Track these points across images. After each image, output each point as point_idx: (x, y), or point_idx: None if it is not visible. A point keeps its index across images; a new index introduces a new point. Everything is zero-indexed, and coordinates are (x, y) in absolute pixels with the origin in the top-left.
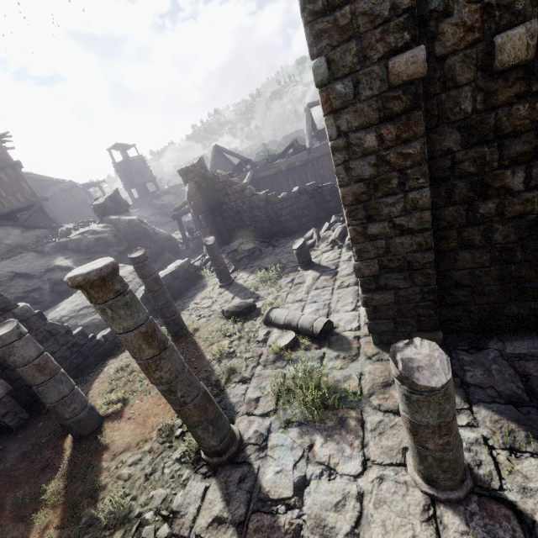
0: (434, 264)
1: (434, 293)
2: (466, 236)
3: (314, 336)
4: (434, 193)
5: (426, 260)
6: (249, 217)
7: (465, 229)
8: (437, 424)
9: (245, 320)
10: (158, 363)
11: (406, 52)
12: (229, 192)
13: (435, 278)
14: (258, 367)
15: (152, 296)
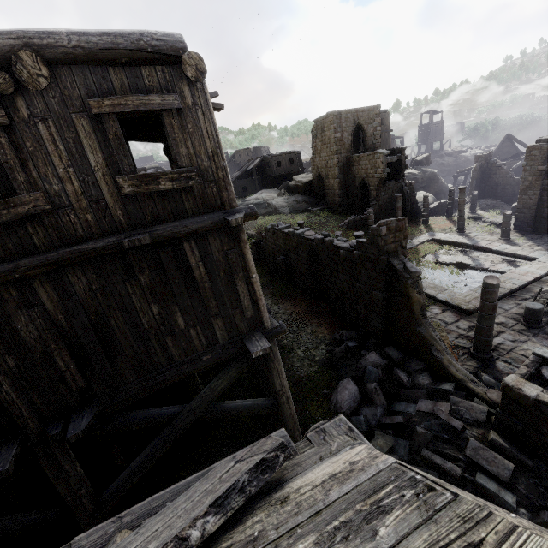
0: (535, 209)
1: (533, 217)
2: (547, 205)
3: (497, 226)
4: (543, 193)
5: (534, 207)
6: (501, 188)
7: (547, 203)
8: (505, 222)
9: (475, 221)
10: (462, 206)
11: (541, 166)
12: (497, 173)
13: (534, 213)
14: (474, 227)
15: (448, 203)
